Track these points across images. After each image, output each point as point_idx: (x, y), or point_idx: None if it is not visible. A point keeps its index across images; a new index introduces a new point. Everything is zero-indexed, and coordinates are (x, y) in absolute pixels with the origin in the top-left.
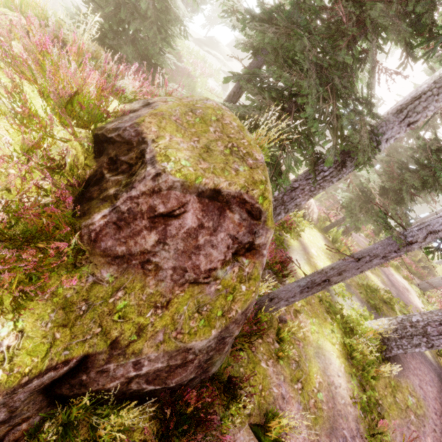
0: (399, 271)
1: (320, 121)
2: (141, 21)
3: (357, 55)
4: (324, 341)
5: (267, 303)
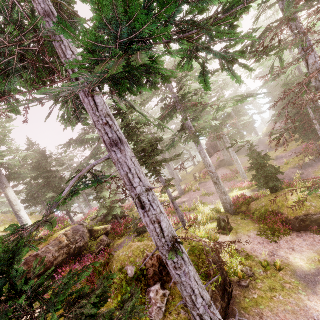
0: None
1: None
2: None
3: None
4: None
5: None
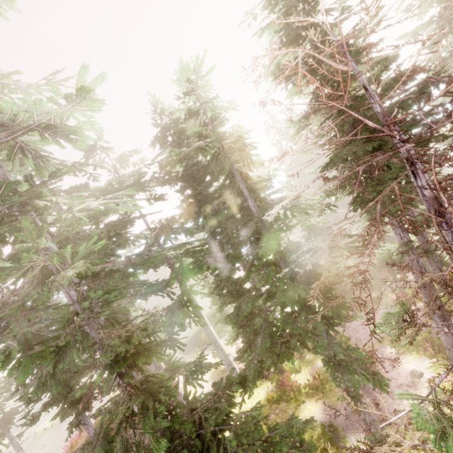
0: (420, 349)
1: None
2: None
3: None
4: None
5: None
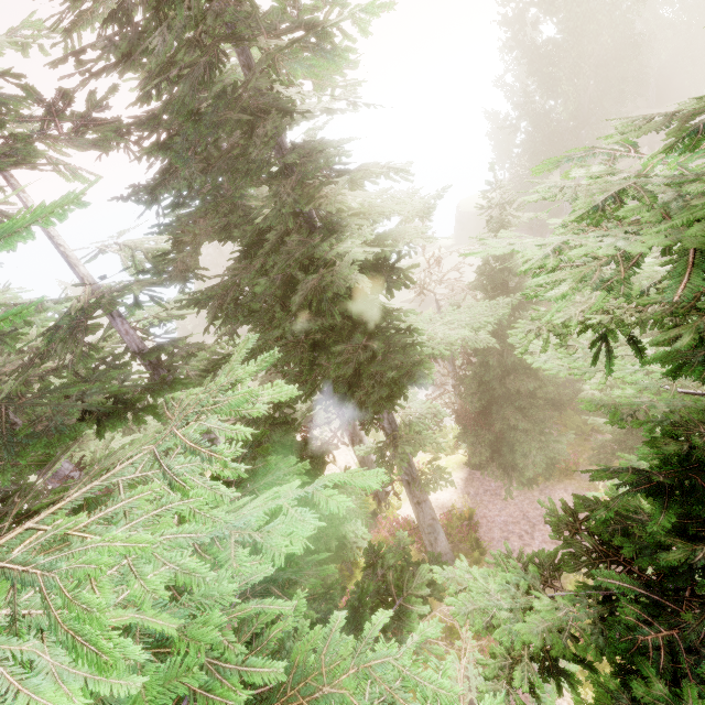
0: None
1: None
2: None
3: None
4: None
5: None
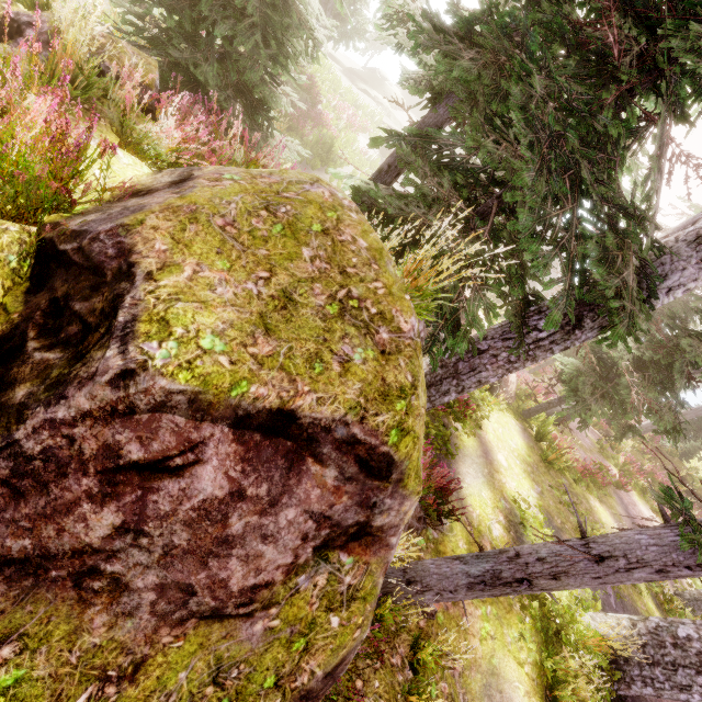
0: (646, 497)
1: (543, 240)
2: (236, 22)
3: (634, 123)
4: (503, 657)
5: (399, 588)
